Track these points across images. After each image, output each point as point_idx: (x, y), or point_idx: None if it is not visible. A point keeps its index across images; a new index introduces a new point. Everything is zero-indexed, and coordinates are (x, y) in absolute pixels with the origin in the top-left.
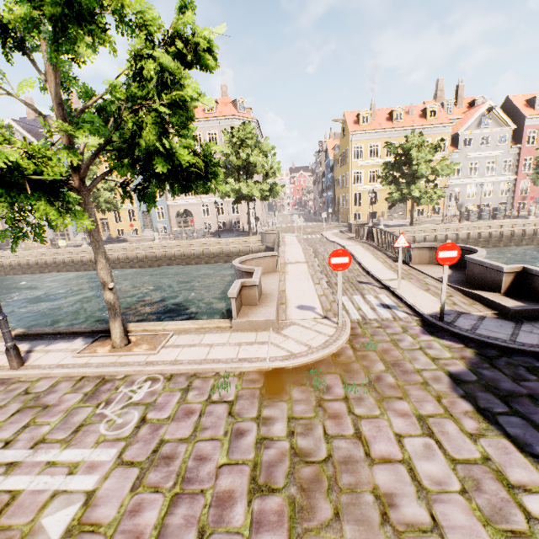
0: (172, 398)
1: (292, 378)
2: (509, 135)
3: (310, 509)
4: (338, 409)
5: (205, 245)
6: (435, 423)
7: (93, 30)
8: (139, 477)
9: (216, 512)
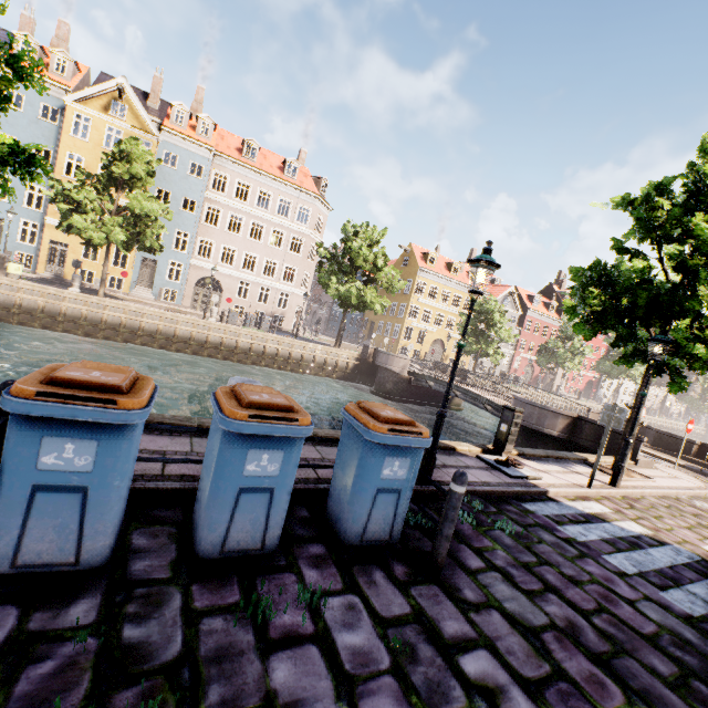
0: None
1: None
2: (517, 318)
3: None
4: None
5: (284, 344)
6: None
7: None
8: None
9: None
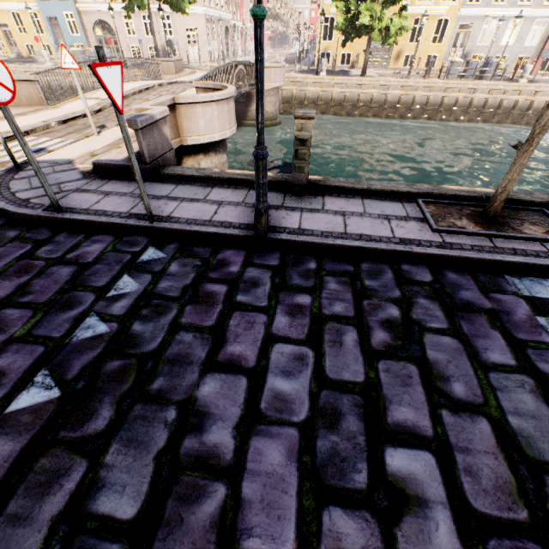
0: None
1: None
2: None
3: None
4: None
5: None
6: None
7: None
8: None
9: None
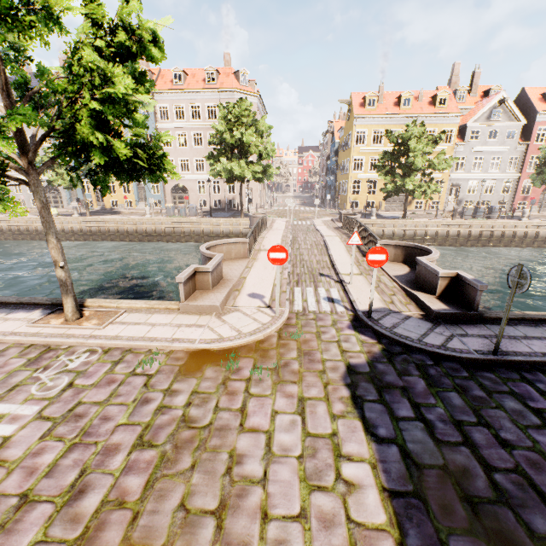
0: (102, 369)
1: (212, 359)
2: (519, 130)
3: (174, 461)
4: (237, 388)
5: (195, 224)
6: (311, 404)
7: (18, 28)
8: (50, 429)
9: (101, 458)
